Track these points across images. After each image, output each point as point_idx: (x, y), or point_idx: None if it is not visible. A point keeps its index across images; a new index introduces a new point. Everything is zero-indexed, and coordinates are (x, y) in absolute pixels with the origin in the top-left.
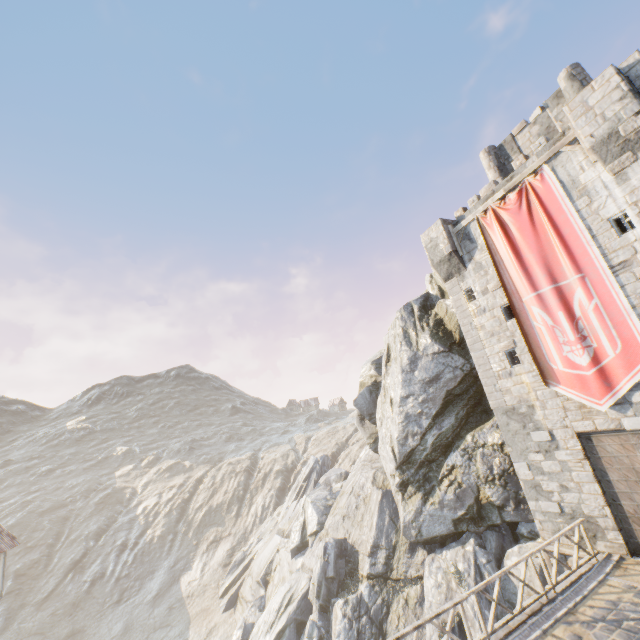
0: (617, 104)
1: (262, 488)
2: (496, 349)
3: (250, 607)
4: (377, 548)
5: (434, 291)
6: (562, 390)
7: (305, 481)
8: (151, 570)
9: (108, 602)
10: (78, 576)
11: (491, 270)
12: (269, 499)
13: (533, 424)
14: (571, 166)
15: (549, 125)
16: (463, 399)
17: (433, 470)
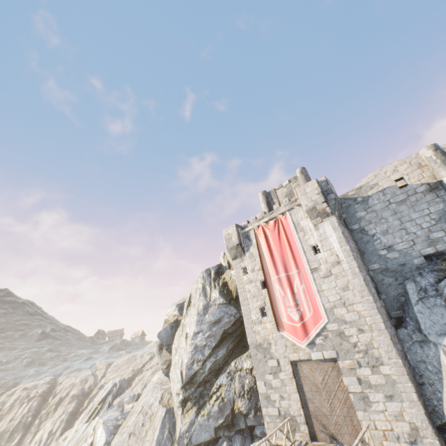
0: (316, 195)
1: (54, 413)
2: (255, 305)
3: None
4: None
5: (225, 263)
6: (285, 334)
7: (100, 403)
8: None
9: None
10: None
11: (258, 259)
12: (58, 424)
13: (270, 355)
14: (298, 216)
15: (291, 190)
16: (233, 336)
17: (207, 388)
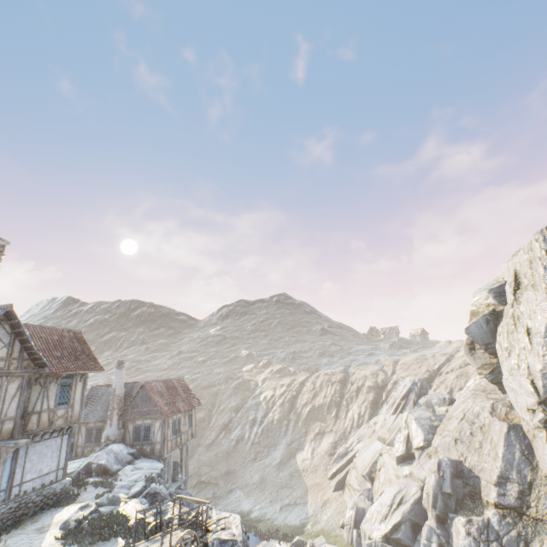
0: None
1: (356, 398)
2: None
3: (359, 494)
4: (505, 480)
5: None
6: None
7: (402, 399)
8: (274, 443)
9: (248, 458)
10: (228, 434)
11: None
12: (363, 409)
13: None
14: None
15: None
16: None
17: None
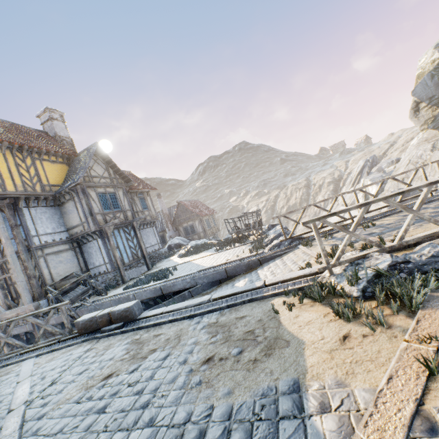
0: None
1: (320, 192)
2: None
3: None
4: None
5: None
6: None
7: (358, 175)
8: None
9: None
10: None
11: None
12: (327, 196)
13: None
14: None
15: None
16: None
17: None
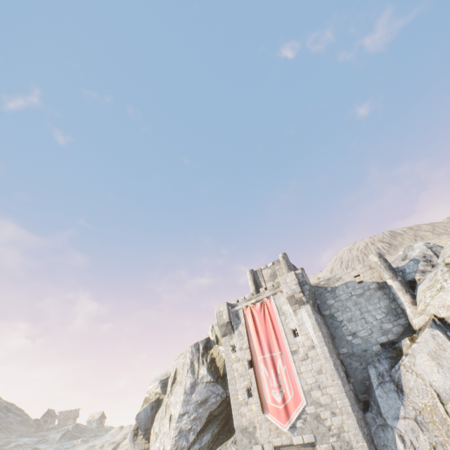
0: (294, 285)
1: None
2: (242, 385)
3: None
4: None
5: (213, 337)
6: (270, 416)
7: None
8: None
9: None
10: None
11: (245, 337)
12: None
13: (255, 439)
14: (280, 300)
15: (275, 271)
16: (218, 419)
17: None
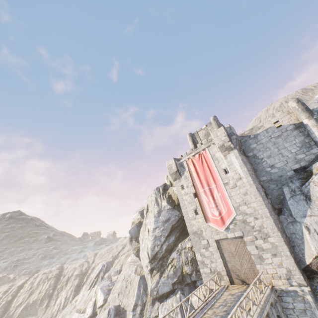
0: (224, 137)
1: (65, 286)
2: (191, 208)
3: None
4: (136, 306)
5: (168, 183)
6: (211, 224)
7: (96, 277)
8: None
9: None
10: None
11: (190, 179)
12: (70, 293)
13: (202, 237)
14: (213, 150)
15: (208, 131)
16: (178, 228)
17: (165, 261)
